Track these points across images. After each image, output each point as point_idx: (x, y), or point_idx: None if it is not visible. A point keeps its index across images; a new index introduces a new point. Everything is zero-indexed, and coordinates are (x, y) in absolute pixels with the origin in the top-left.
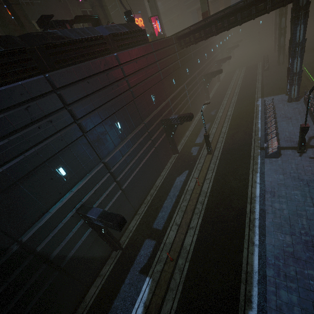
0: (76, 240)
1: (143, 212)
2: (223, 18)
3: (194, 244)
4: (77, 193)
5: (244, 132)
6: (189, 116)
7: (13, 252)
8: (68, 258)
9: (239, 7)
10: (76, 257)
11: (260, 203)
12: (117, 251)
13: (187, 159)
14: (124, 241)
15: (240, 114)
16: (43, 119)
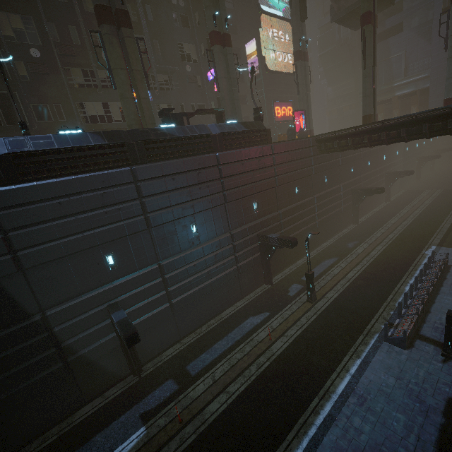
0: (95, 339)
1: (188, 344)
2: (381, 130)
3: (216, 414)
4: (116, 287)
5: (377, 289)
6: (290, 241)
7: (33, 321)
8: (79, 354)
9: (404, 121)
10: (87, 358)
11: (334, 406)
12: (135, 377)
13: (278, 297)
14: (148, 368)
15: (389, 259)
16: (114, 206)
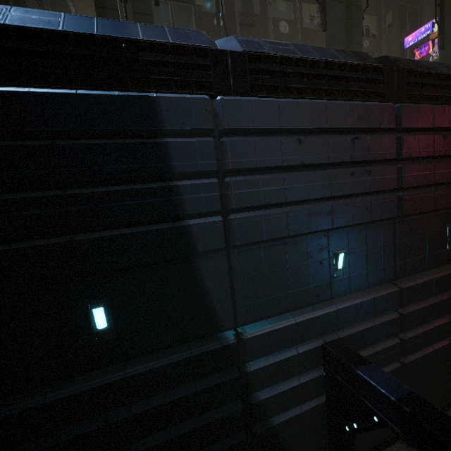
0: (295, 401)
1: None
2: None
3: None
4: (340, 312)
5: None
6: None
7: (226, 344)
8: (269, 424)
9: None
10: (278, 435)
11: None
12: None
13: None
14: None
15: None
16: (359, 166)
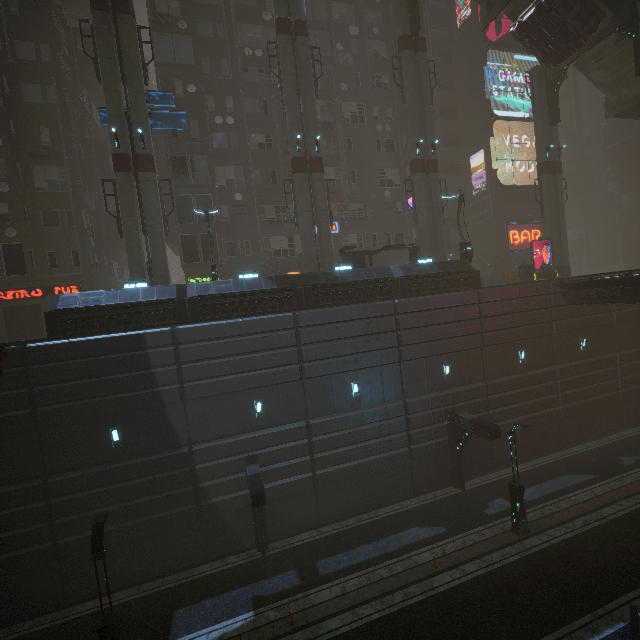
0: (228, 489)
1: (326, 534)
2: None
3: (334, 634)
4: (258, 438)
5: None
6: (488, 428)
7: (182, 452)
8: (211, 501)
9: None
10: (217, 509)
11: None
12: (258, 552)
13: (466, 511)
14: (275, 547)
15: None
16: (272, 350)
